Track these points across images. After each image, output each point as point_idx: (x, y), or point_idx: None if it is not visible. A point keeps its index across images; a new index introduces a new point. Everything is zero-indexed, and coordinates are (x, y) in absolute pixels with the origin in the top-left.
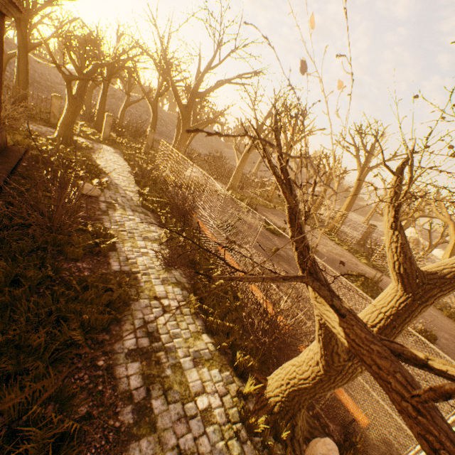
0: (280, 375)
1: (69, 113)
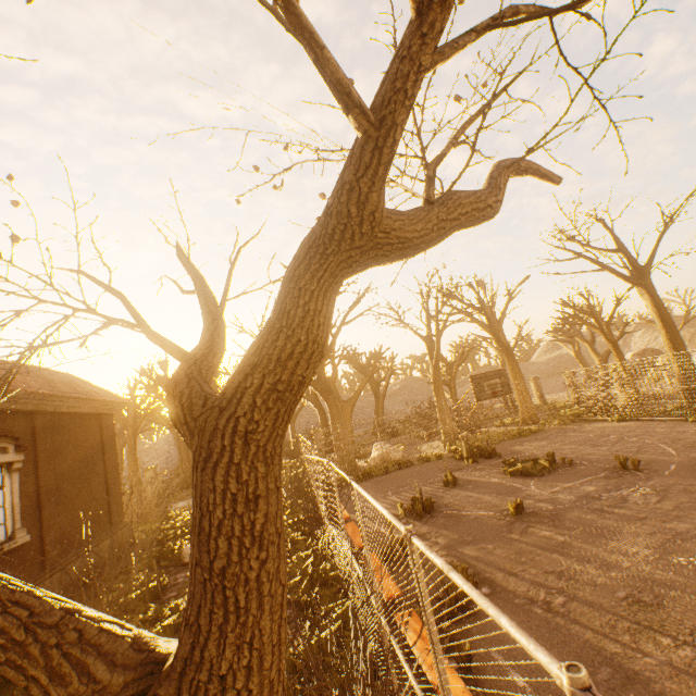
0: None
1: None
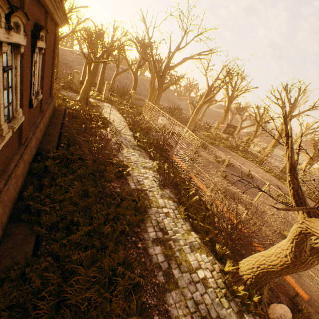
0: (251, 261)
1: (88, 84)
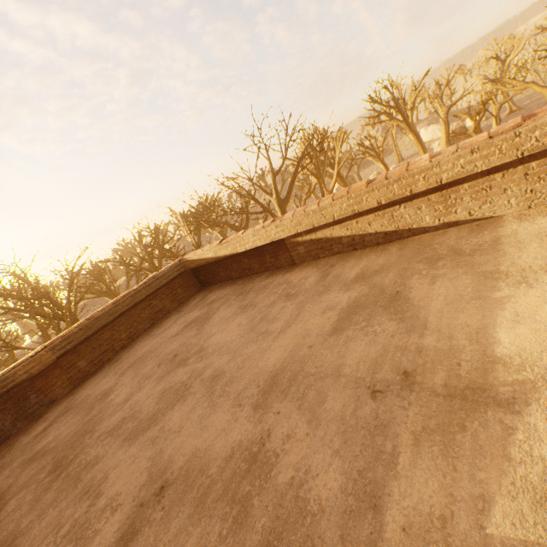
0: None
1: None
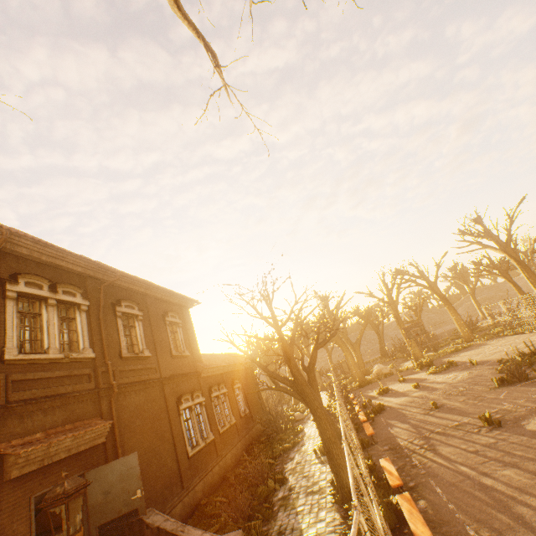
0: None
1: None
